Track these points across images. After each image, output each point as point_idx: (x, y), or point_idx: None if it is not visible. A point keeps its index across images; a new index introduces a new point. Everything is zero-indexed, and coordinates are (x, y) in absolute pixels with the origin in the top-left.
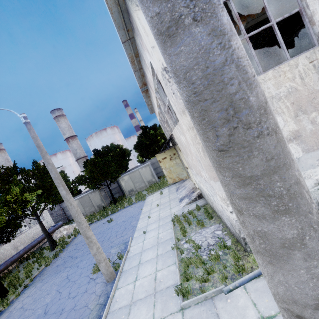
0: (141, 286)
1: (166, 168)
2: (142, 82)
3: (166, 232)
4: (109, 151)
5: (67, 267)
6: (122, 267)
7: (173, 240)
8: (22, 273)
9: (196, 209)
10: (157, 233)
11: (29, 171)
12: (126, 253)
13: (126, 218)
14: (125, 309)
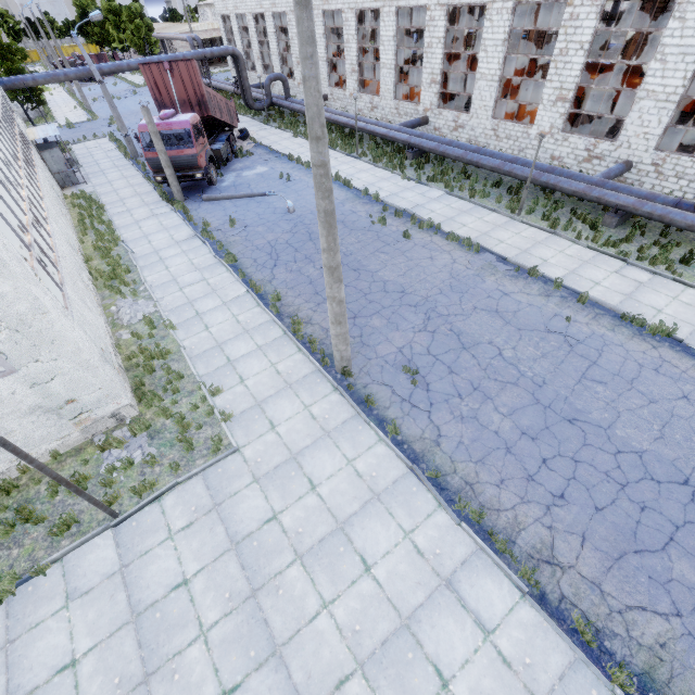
0: None
1: None
2: None
3: None
4: None
5: None
6: None
7: None
8: None
9: None
10: None
11: None
12: None
13: None
14: None
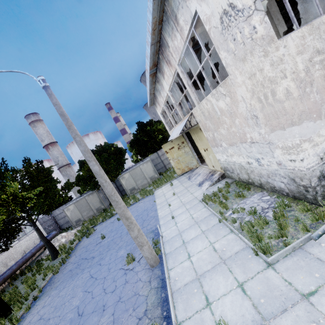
0: (200, 260)
1: (173, 158)
2: (153, 62)
3: (200, 211)
4: (104, 151)
5: (85, 268)
6: (164, 250)
7: (216, 214)
8: (21, 289)
9: (226, 186)
10: (189, 215)
11: (21, 170)
12: (161, 238)
13: (139, 212)
14: (194, 284)
